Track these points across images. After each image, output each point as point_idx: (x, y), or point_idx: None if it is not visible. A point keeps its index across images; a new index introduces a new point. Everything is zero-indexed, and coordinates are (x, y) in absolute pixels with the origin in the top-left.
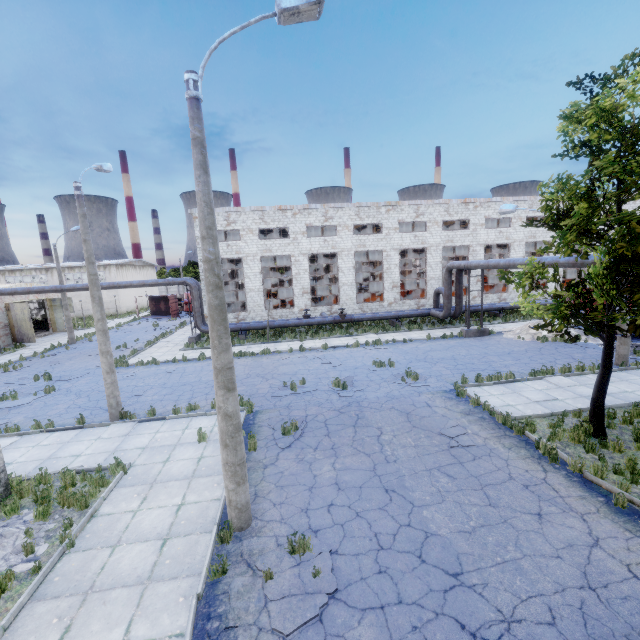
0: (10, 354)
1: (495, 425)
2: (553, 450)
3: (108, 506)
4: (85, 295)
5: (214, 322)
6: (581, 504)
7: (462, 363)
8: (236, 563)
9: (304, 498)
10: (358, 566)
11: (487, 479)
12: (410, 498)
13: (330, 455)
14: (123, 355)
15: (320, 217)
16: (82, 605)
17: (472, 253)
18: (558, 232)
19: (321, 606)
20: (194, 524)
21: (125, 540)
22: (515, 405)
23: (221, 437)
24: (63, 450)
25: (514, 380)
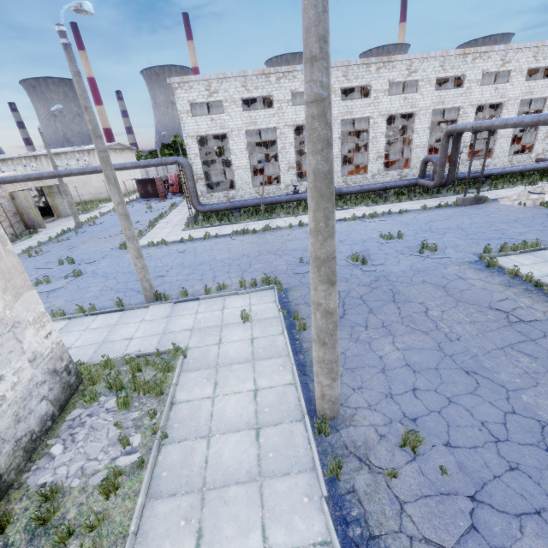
0: (27, 240)
1: (547, 297)
2: None
3: (182, 392)
4: (76, 181)
5: (321, 197)
6: None
7: (472, 232)
8: (345, 457)
9: (381, 382)
10: (483, 461)
11: None
12: (498, 381)
13: (385, 334)
14: None
15: None
16: (203, 505)
17: (462, 116)
18: None
19: (469, 512)
20: (279, 412)
21: (216, 430)
22: None
23: (318, 335)
24: (114, 333)
25: (540, 248)
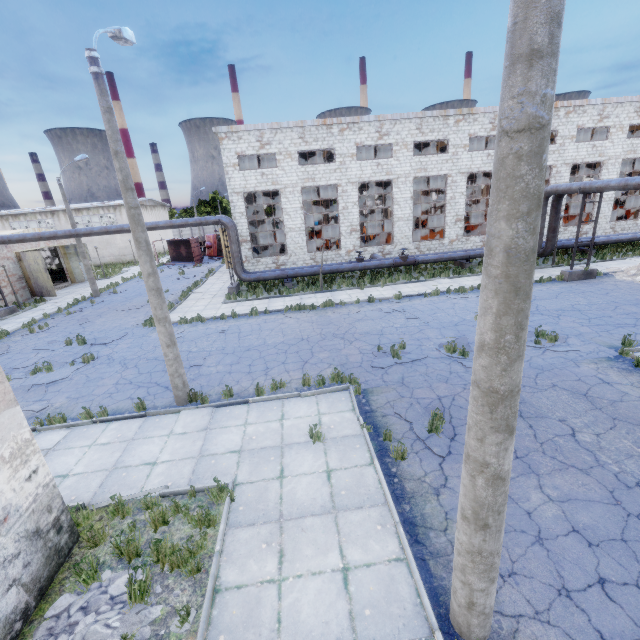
0: (31, 310)
1: None
2: None
3: (230, 568)
4: (98, 241)
5: (515, 292)
6: None
7: (595, 316)
8: None
9: (543, 563)
10: None
11: None
12: None
13: (524, 471)
14: None
15: (373, 133)
16: None
17: (555, 175)
18: None
19: None
20: (389, 618)
21: None
22: None
23: (475, 512)
24: (130, 453)
25: None
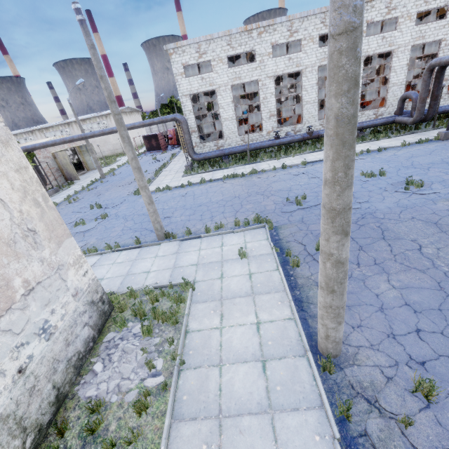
0: (67, 190)
1: None
2: None
3: (194, 322)
4: (98, 141)
5: (342, 145)
6: None
7: None
8: (352, 397)
9: (381, 321)
10: None
11: None
12: None
13: (378, 271)
14: None
15: (285, 32)
16: (221, 432)
17: (444, 48)
18: None
19: None
20: (282, 346)
21: (226, 359)
22: None
23: (326, 283)
24: (135, 267)
25: None
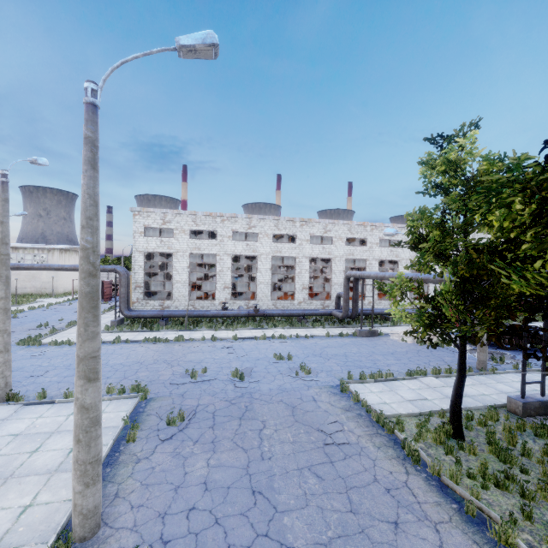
0: None
1: (370, 422)
2: (416, 451)
3: None
4: (25, 274)
5: (82, 309)
6: (436, 511)
7: (352, 360)
8: None
9: (166, 500)
10: None
11: (353, 481)
12: (275, 502)
13: (208, 449)
14: (39, 333)
15: (245, 225)
16: None
17: (369, 266)
18: (418, 253)
19: None
20: (33, 532)
21: None
22: (390, 403)
23: (74, 431)
24: None
25: (393, 379)
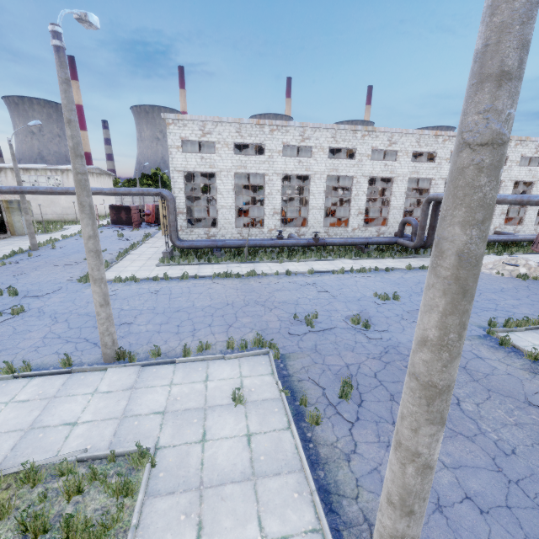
0: None
1: None
2: None
3: None
4: (42, 199)
5: (462, 294)
6: None
7: None
8: None
9: (444, 531)
10: None
11: None
12: None
13: None
14: None
15: (297, 136)
16: None
17: (434, 186)
18: None
19: None
20: None
21: None
22: None
23: (402, 498)
24: (50, 412)
25: None
